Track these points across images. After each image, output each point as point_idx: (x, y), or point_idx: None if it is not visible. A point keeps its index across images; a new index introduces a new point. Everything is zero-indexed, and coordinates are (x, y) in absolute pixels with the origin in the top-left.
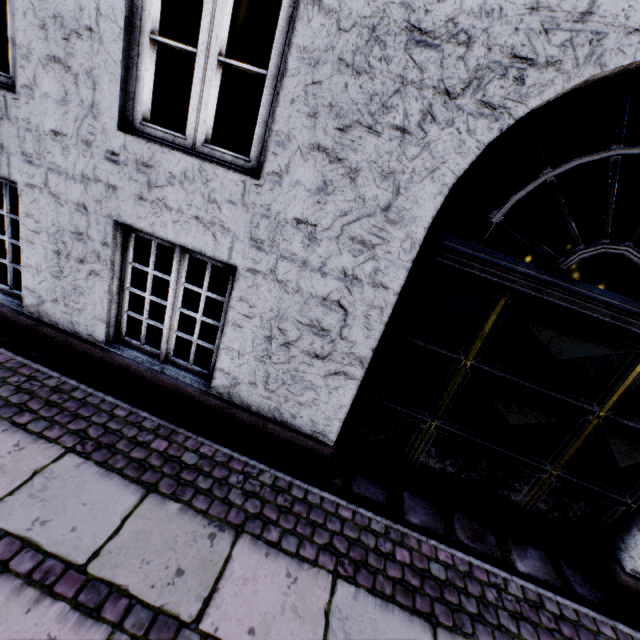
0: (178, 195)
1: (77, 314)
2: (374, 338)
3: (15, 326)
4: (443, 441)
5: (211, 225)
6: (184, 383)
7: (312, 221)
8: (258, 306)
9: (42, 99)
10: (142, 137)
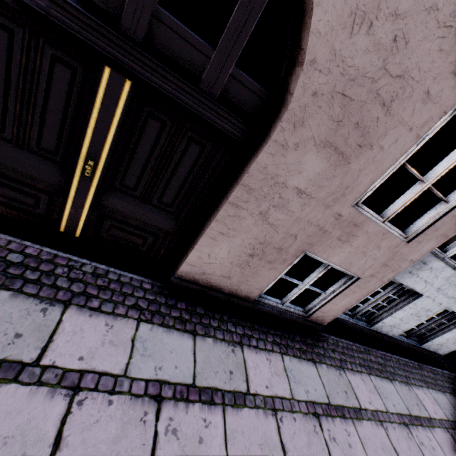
0: None
1: (395, 329)
2: None
3: (363, 333)
4: None
5: None
6: (414, 345)
7: None
8: None
9: None
10: None
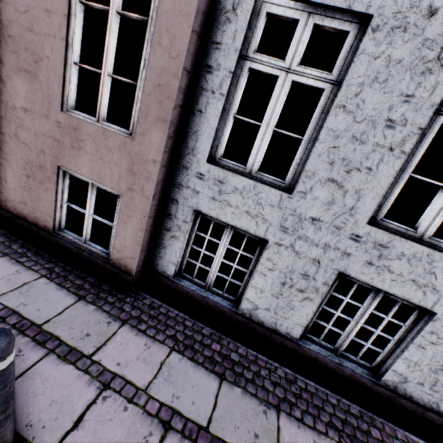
0: (402, 265)
1: (282, 319)
2: None
3: (229, 320)
4: None
5: (423, 286)
6: (359, 374)
7: None
8: None
9: (311, 200)
10: (378, 227)
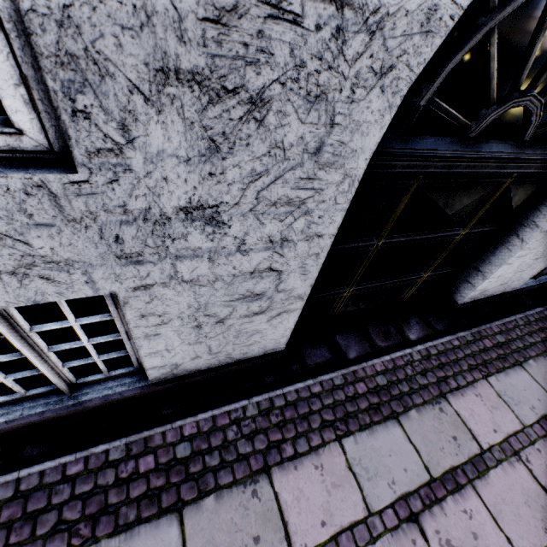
0: None
1: None
2: (311, 278)
3: None
4: (357, 295)
5: (26, 268)
6: (116, 395)
7: (209, 202)
8: (170, 311)
9: None
10: None
